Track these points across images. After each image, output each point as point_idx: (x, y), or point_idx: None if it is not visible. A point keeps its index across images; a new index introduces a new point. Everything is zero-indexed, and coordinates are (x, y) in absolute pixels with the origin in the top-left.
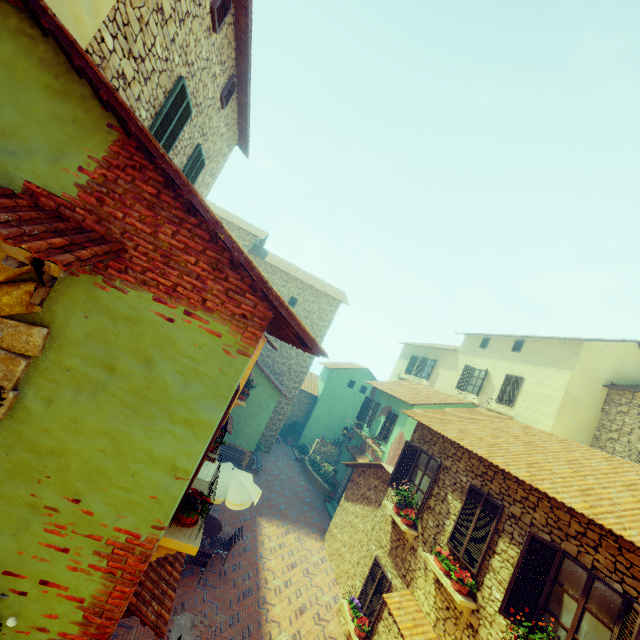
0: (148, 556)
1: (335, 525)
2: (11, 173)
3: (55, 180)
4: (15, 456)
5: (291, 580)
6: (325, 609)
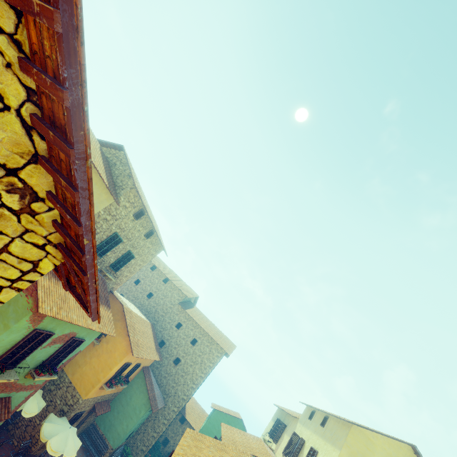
0: None
1: None
2: None
3: None
4: None
5: None
6: None
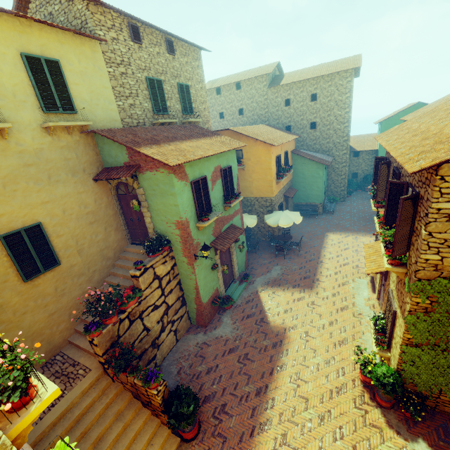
0: (182, 224)
1: None
2: (121, 163)
3: (125, 159)
4: (154, 213)
5: (342, 254)
6: (363, 264)
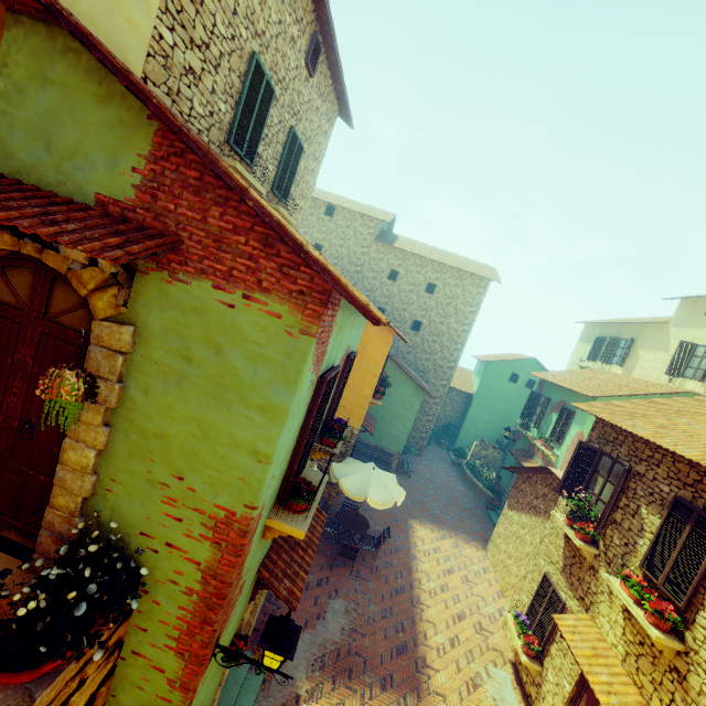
0: (245, 532)
1: (498, 535)
2: (85, 189)
3: (116, 186)
4: (131, 439)
5: (448, 585)
6: (488, 620)
